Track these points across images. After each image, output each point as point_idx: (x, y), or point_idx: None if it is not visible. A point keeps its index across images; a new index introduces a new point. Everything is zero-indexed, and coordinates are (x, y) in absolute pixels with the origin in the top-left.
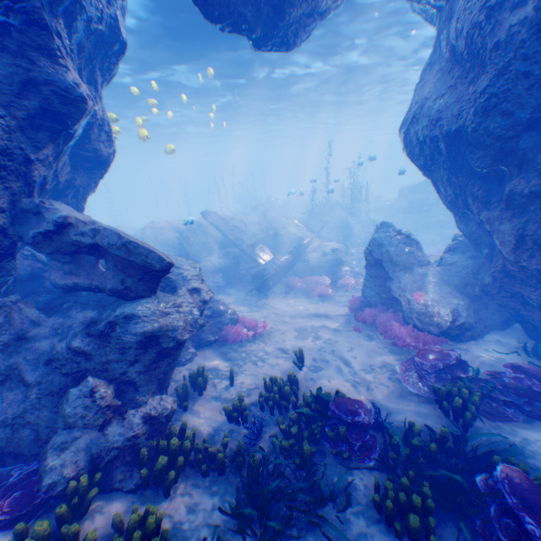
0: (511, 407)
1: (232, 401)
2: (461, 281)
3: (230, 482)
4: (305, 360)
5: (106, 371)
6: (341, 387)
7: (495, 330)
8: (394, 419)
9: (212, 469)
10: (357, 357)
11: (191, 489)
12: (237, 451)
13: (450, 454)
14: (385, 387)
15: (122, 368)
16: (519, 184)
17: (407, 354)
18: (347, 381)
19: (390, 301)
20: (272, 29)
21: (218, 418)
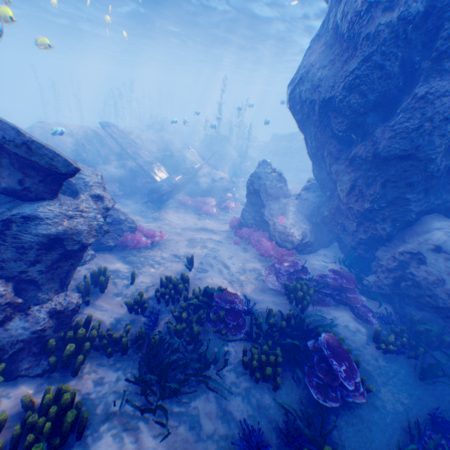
0: (328, 297)
1: (133, 297)
2: (310, 212)
3: (132, 359)
4: (195, 264)
5: (3, 271)
6: (222, 285)
7: (324, 248)
8: (258, 307)
9: (116, 351)
10: (234, 263)
11: (97, 368)
12: (140, 336)
13: (292, 327)
14: (253, 285)
15: (23, 268)
16: (360, 149)
17: (269, 262)
18: (227, 280)
19: (262, 222)
20: None
21: (120, 311)
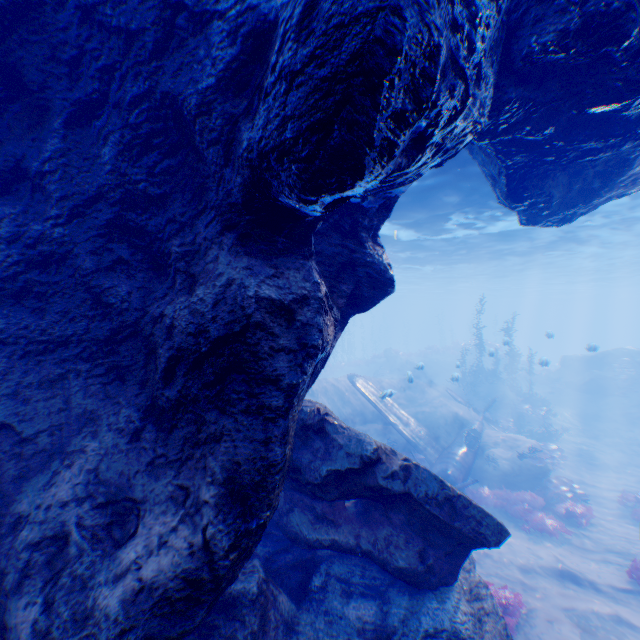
0: None
1: None
2: None
3: None
4: None
5: None
6: None
7: None
8: None
9: None
10: None
11: None
12: None
13: None
14: None
15: None
16: None
17: None
18: None
19: None
20: (567, 207)
21: None
